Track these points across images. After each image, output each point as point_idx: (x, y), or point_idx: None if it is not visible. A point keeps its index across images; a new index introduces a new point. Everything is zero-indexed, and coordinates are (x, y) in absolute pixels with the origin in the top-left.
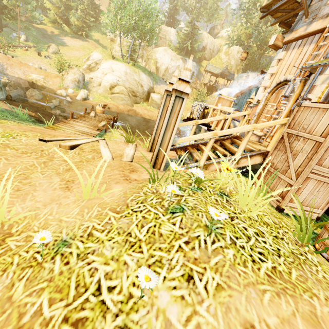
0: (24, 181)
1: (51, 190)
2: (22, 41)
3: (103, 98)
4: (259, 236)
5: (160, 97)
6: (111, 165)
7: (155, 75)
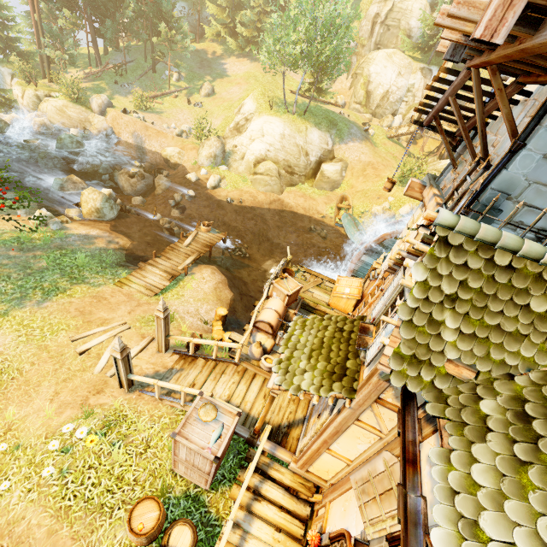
0: (37, 388)
1: (44, 400)
2: (174, 81)
3: (241, 181)
4: (92, 486)
5: (341, 169)
6: (91, 381)
7: (343, 125)
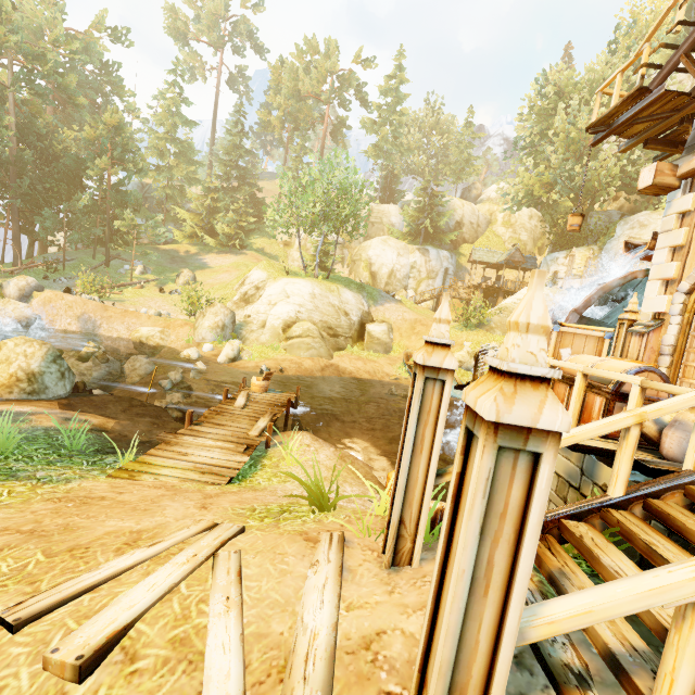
0: None
1: None
2: (137, 275)
3: (270, 351)
4: None
5: (387, 329)
6: None
7: (371, 289)
